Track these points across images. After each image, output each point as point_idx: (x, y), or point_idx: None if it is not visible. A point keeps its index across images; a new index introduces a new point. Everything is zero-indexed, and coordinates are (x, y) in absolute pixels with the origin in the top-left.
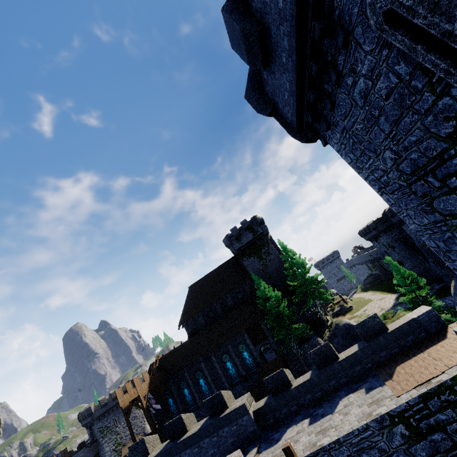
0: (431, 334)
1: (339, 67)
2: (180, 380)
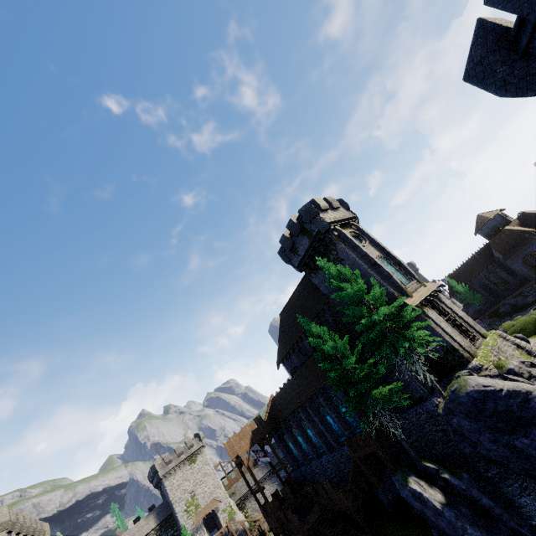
0: None
1: None
2: (291, 427)
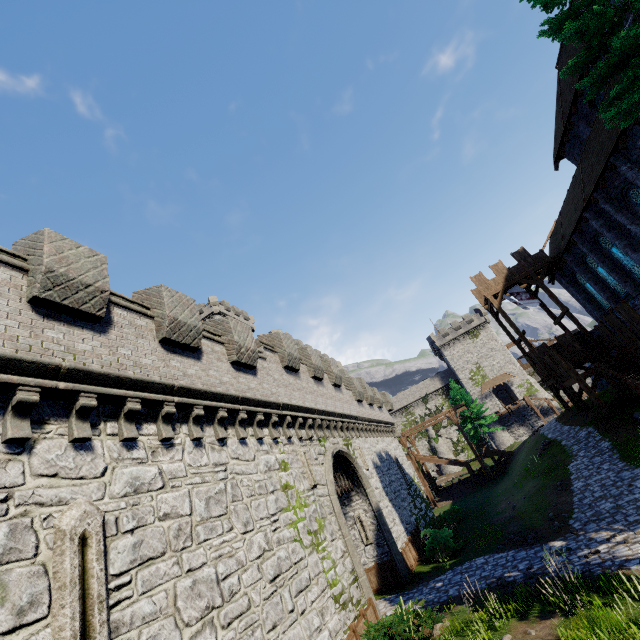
0: None
1: None
2: (582, 257)
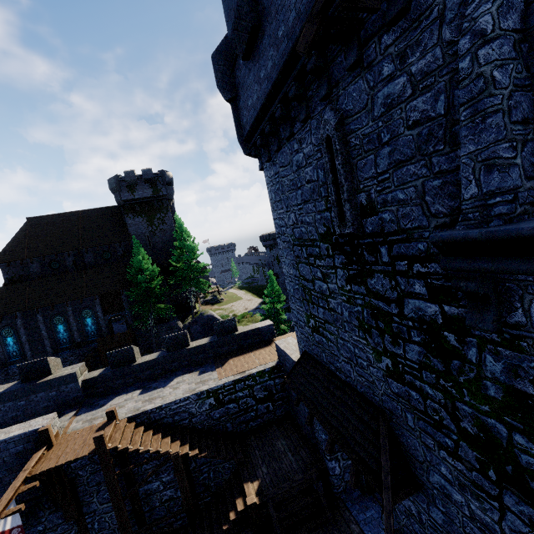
0: (263, 341)
1: (295, 129)
2: None
